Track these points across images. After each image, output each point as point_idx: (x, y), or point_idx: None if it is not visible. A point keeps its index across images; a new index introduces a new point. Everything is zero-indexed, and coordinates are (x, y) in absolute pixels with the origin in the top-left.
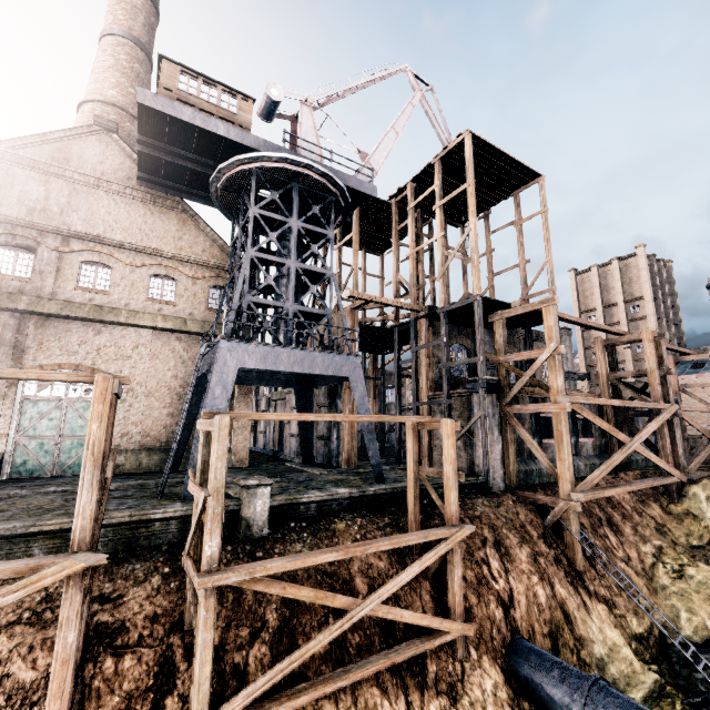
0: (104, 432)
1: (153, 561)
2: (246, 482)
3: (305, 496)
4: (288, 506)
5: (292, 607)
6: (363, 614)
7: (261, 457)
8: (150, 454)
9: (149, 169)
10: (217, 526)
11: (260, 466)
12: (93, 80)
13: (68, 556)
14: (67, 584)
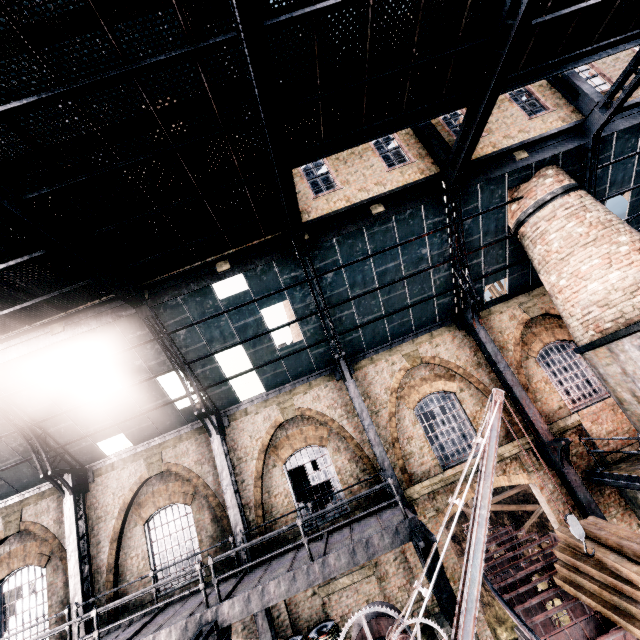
0: None
1: None
2: None
3: None
4: None
5: (514, 517)
6: (542, 510)
7: None
8: None
9: None
10: None
11: None
12: (288, 310)
13: None
14: None
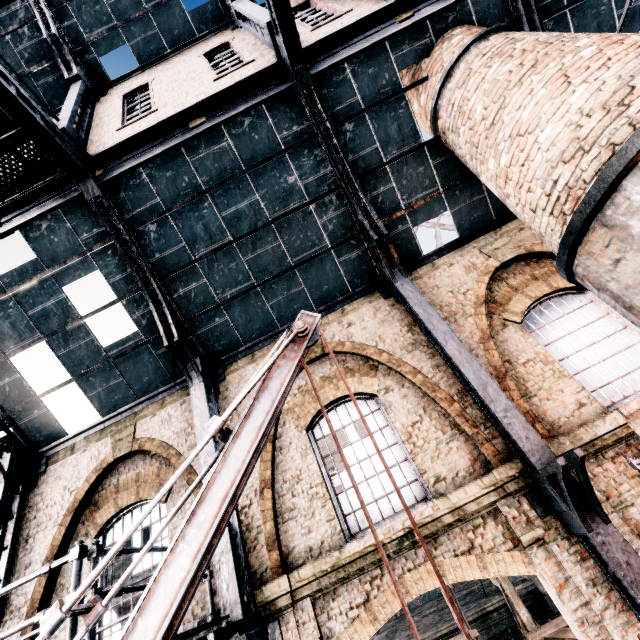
0: None
1: None
2: None
3: None
4: None
5: None
6: None
7: None
8: None
9: None
10: (518, 600)
11: None
12: None
13: (462, 634)
14: None
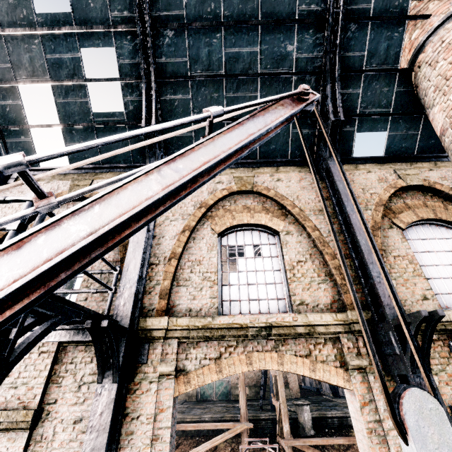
0: (244, 376)
1: (265, 440)
2: (297, 402)
3: (329, 412)
4: (322, 418)
5: None
6: None
7: (309, 392)
8: (250, 388)
9: (230, 255)
10: (286, 418)
11: (307, 397)
12: None
13: (242, 423)
14: (243, 434)
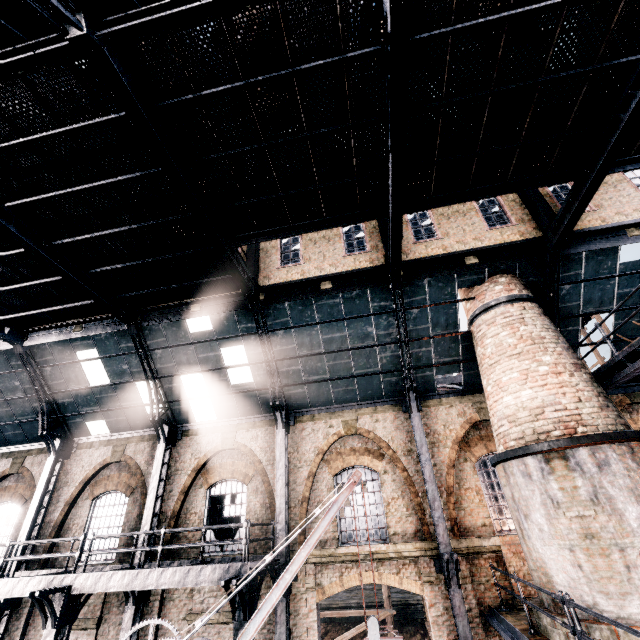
0: None
1: (415, 626)
2: None
3: None
4: None
5: None
6: None
7: None
8: None
9: None
10: None
11: None
12: None
13: (385, 609)
14: (387, 621)
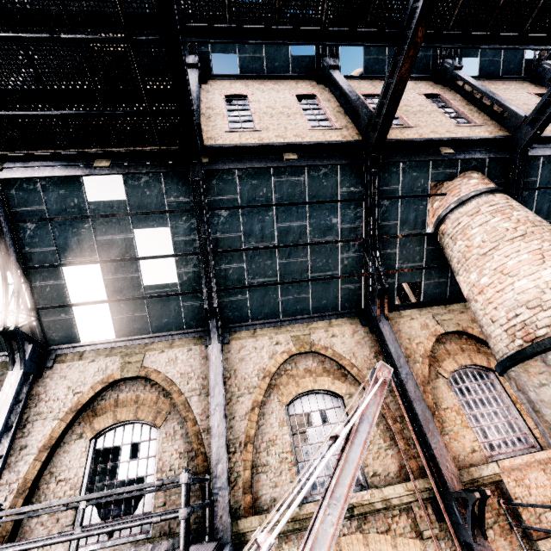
0: None
1: None
2: None
3: None
4: None
5: None
6: None
7: None
8: None
9: None
10: None
11: None
12: None
13: None
14: None
